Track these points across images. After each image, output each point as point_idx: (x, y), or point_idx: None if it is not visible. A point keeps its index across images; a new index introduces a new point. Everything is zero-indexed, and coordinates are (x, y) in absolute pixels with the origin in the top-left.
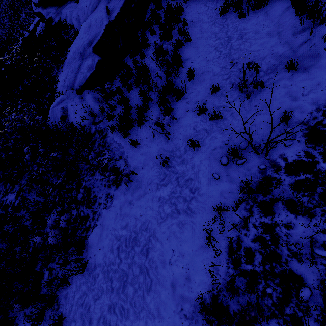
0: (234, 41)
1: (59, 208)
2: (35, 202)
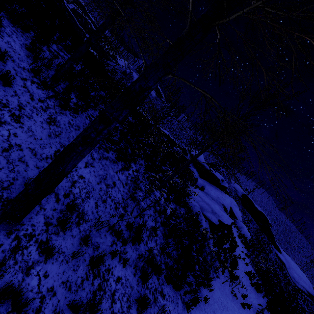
0: (249, 288)
1: (195, 247)
2: (188, 230)
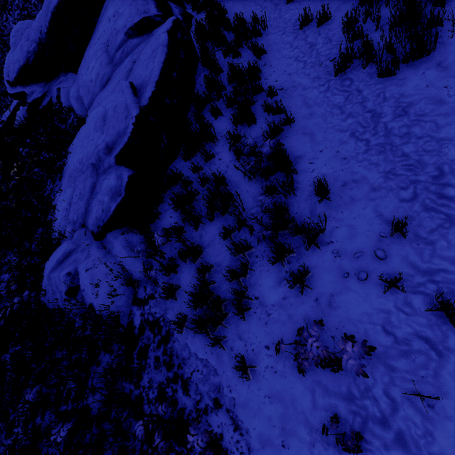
0: (388, 118)
1: None
2: None
